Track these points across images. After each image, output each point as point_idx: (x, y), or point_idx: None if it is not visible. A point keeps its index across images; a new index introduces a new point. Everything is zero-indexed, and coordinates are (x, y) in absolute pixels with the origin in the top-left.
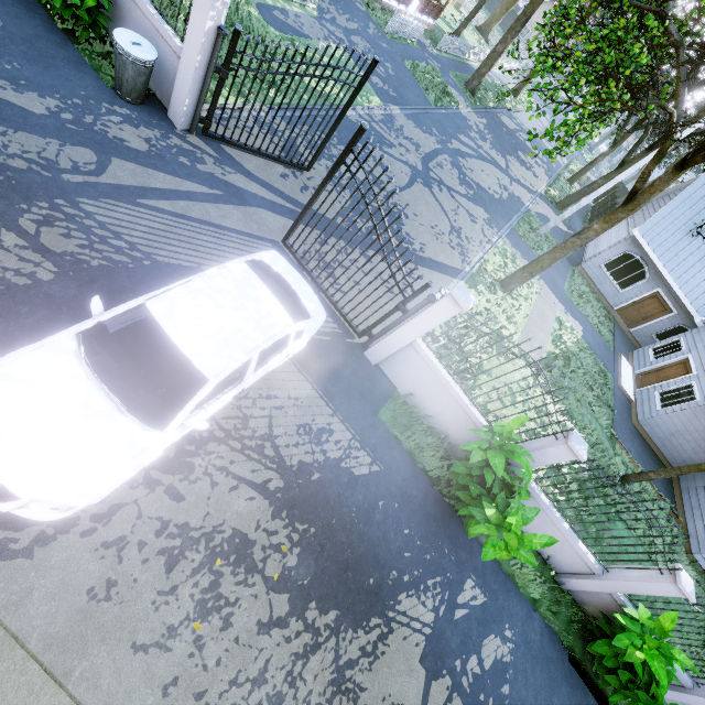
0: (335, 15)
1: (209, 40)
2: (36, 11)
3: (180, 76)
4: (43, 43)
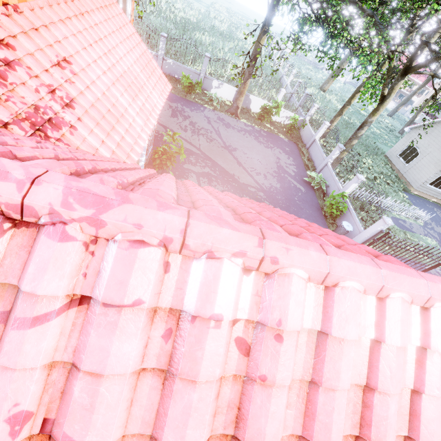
0: (434, 226)
1: (376, 232)
2: (319, 210)
3: (357, 236)
4: (318, 218)
